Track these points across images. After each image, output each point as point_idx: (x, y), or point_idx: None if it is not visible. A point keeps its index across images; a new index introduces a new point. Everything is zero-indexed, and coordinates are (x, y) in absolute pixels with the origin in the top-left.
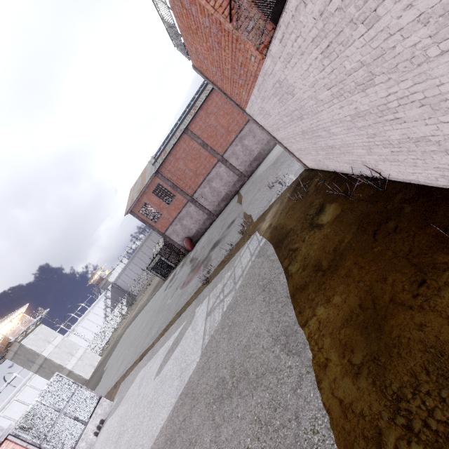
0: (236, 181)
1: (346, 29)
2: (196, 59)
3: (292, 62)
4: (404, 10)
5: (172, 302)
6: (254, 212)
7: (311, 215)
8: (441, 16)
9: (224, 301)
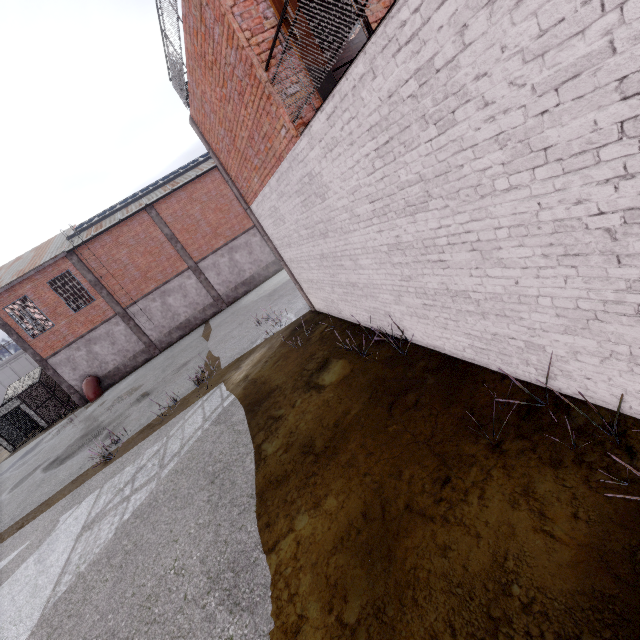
0: (209, 305)
1: (415, 126)
2: (199, 108)
3: (335, 151)
4: (485, 122)
5: (11, 498)
6: (225, 354)
7: (309, 371)
8: (520, 142)
9: (131, 500)
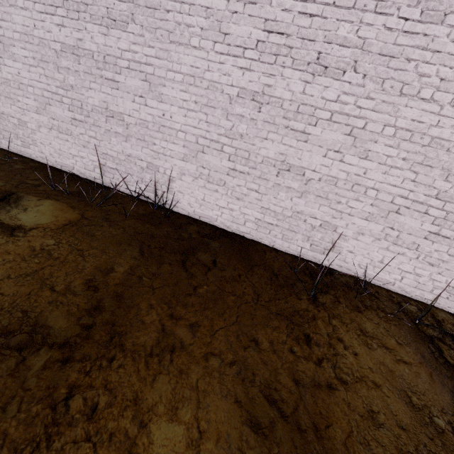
0: None
1: None
2: None
3: None
4: None
5: None
6: None
7: None
8: None
9: None
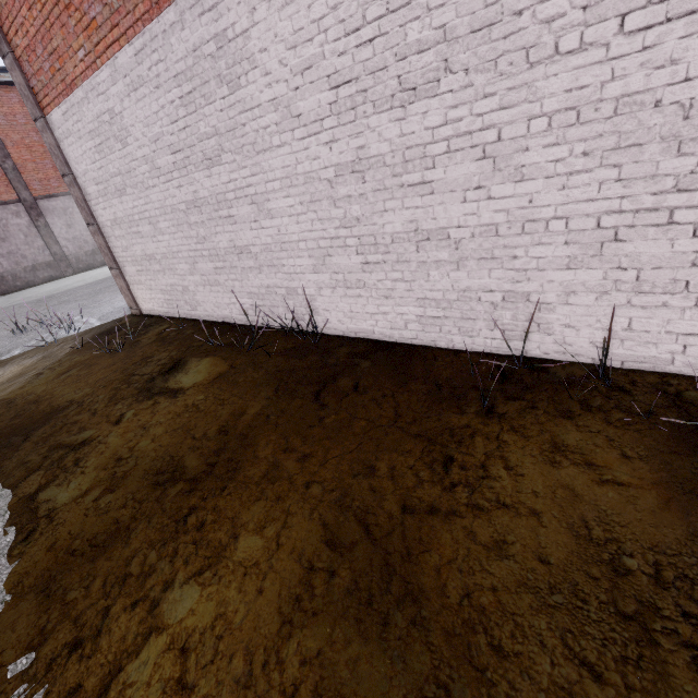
0: None
1: None
2: None
3: None
4: None
5: None
6: None
7: (146, 375)
8: None
9: None
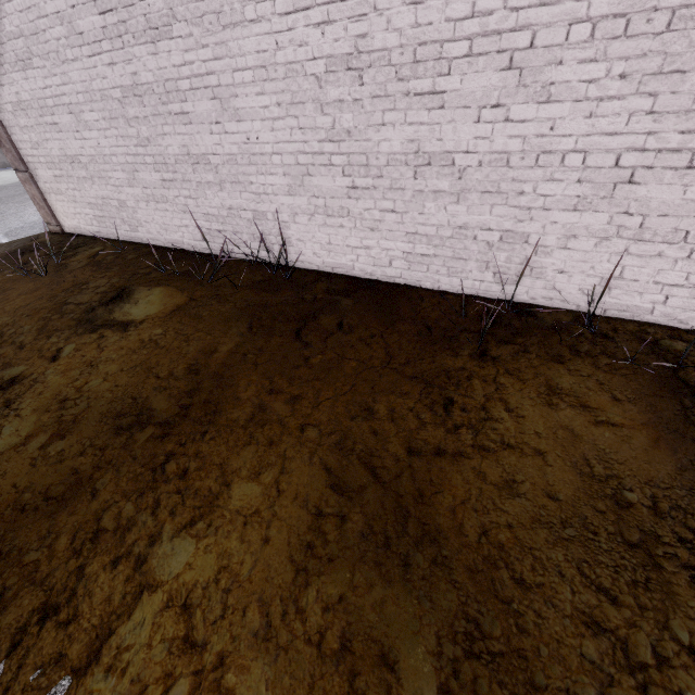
0: None
1: None
2: None
3: None
4: None
5: None
6: None
7: (82, 304)
8: None
9: None
